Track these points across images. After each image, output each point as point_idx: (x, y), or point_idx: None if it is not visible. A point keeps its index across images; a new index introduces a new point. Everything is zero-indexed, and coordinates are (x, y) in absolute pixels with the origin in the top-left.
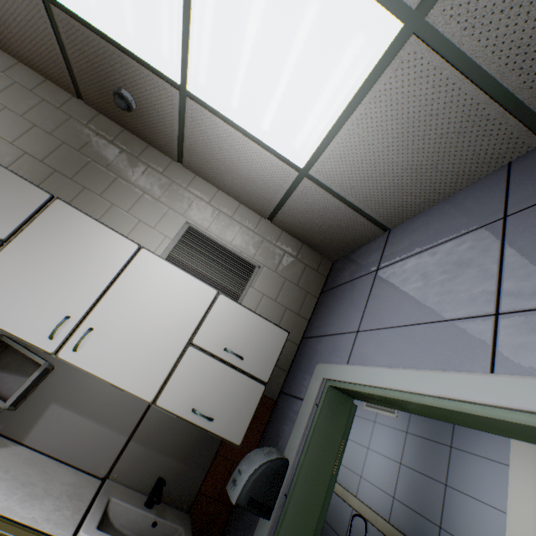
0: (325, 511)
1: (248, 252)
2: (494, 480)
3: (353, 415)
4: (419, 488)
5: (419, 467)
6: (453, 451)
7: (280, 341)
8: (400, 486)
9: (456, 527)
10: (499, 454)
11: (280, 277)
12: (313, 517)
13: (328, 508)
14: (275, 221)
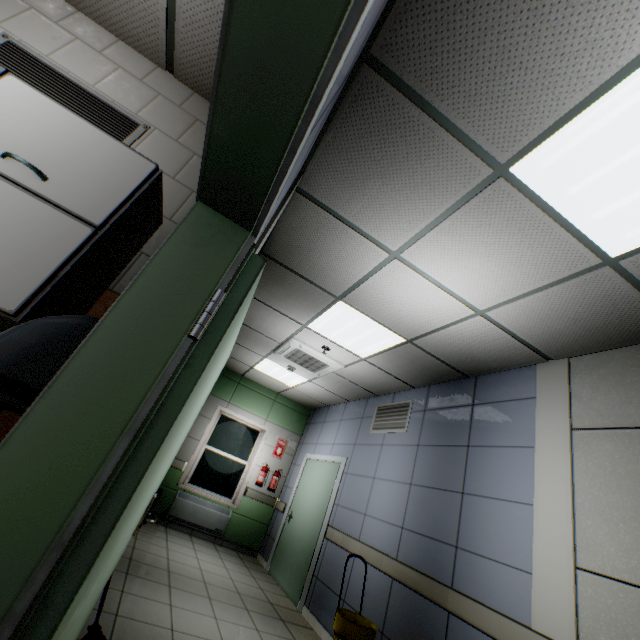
0: (177, 408)
1: (127, 105)
2: (518, 469)
3: (256, 273)
4: (432, 507)
5: (432, 482)
6: (471, 451)
7: (136, 172)
8: (410, 511)
9: (475, 541)
10: (523, 437)
11: (184, 150)
12: (129, 399)
13: (326, 565)
14: (178, 70)
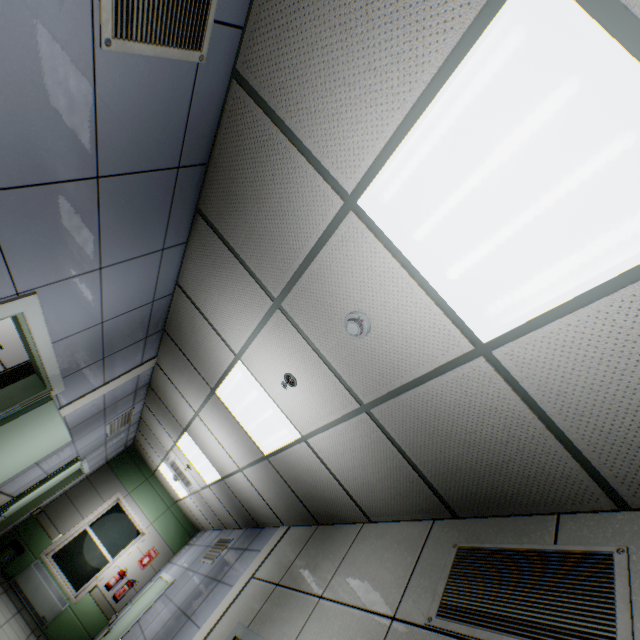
0: None
1: None
2: (218, 602)
3: (45, 403)
4: (171, 628)
5: (187, 607)
6: (217, 585)
7: None
8: (162, 630)
9: None
10: (238, 578)
11: None
12: None
13: None
14: None
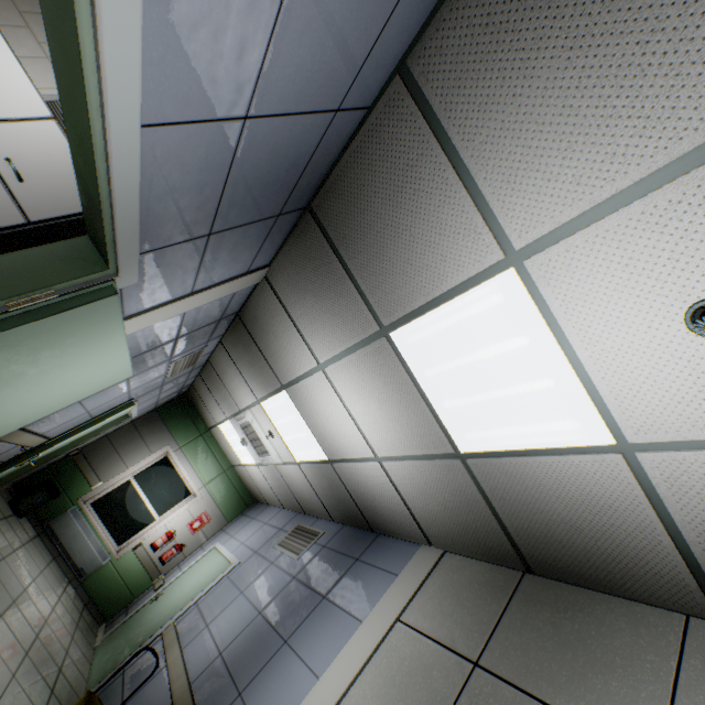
0: None
1: None
2: (338, 639)
3: (102, 297)
4: (255, 644)
5: (275, 618)
6: (322, 603)
7: None
8: (239, 639)
9: (257, 694)
10: (364, 609)
11: None
12: None
13: (140, 663)
14: None
